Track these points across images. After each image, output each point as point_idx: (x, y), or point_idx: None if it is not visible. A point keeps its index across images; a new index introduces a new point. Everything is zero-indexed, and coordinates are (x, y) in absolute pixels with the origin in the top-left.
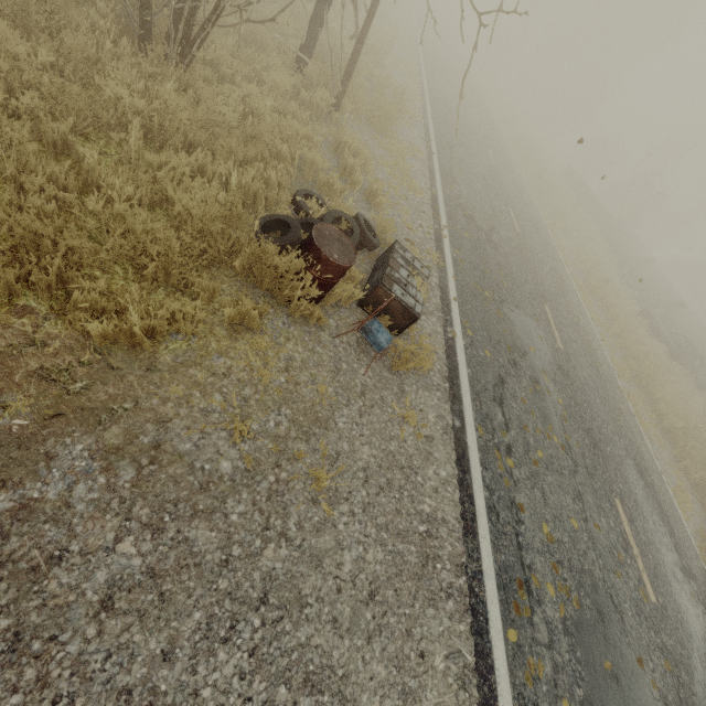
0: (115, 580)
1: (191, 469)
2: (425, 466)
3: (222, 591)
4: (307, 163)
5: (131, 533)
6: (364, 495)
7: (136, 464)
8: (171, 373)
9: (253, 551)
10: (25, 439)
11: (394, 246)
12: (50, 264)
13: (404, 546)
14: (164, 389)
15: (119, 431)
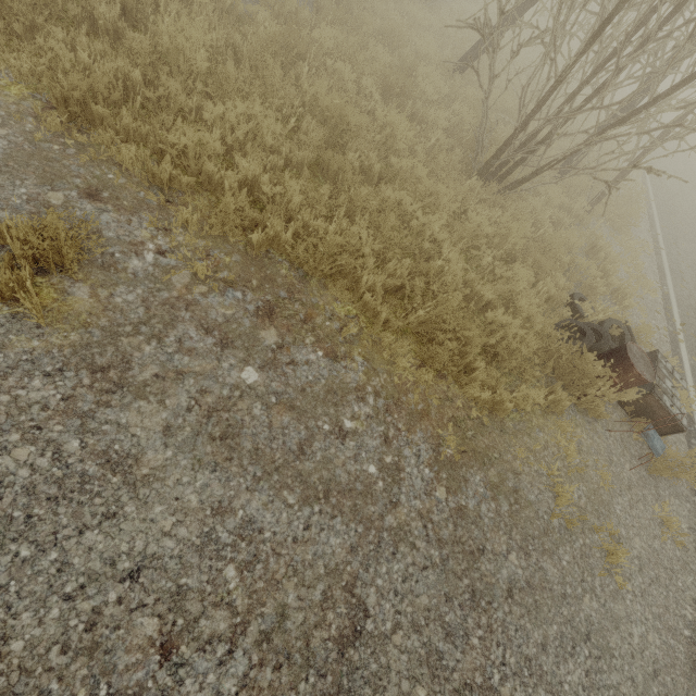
0: (511, 579)
1: (537, 515)
2: (683, 573)
3: (565, 617)
4: (578, 269)
5: (514, 550)
6: (640, 581)
7: (507, 501)
8: (514, 437)
9: (577, 594)
10: (453, 463)
11: (657, 355)
12: (464, 350)
13: (674, 642)
14: (512, 449)
15: (495, 473)
